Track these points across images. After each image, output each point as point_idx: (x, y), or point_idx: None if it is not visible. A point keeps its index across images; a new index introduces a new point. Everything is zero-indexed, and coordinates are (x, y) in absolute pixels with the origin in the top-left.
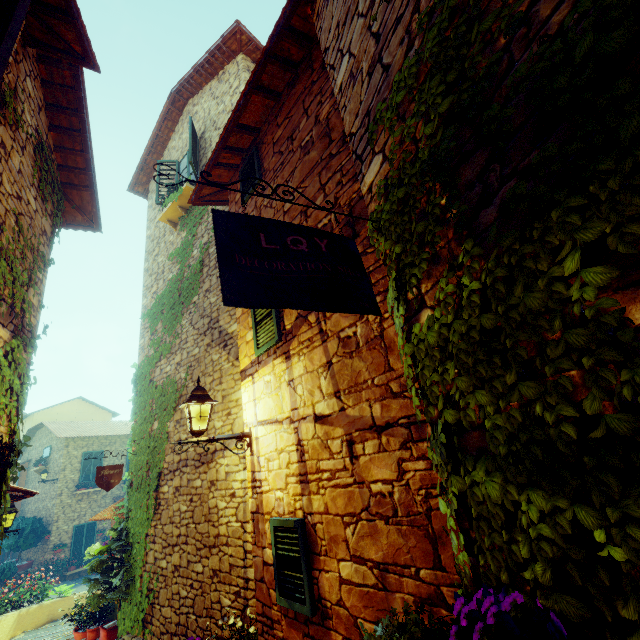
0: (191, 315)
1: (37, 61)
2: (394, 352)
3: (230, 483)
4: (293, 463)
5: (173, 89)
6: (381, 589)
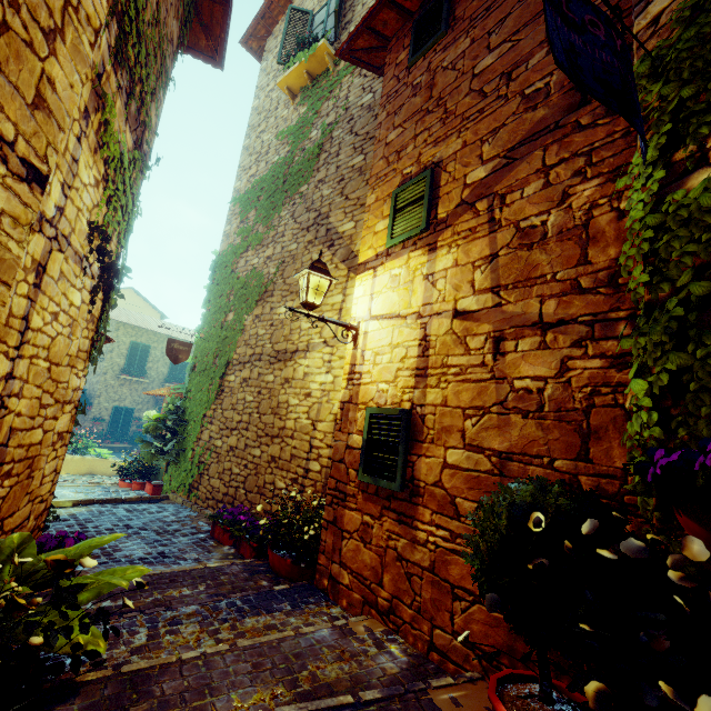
0: (294, 206)
1: None
2: (599, 244)
3: (307, 383)
4: (410, 358)
5: None
6: (496, 475)
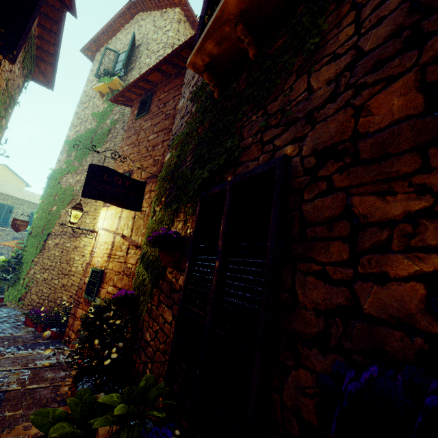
0: (93, 157)
1: None
2: None
3: (84, 250)
4: (108, 249)
5: None
6: None
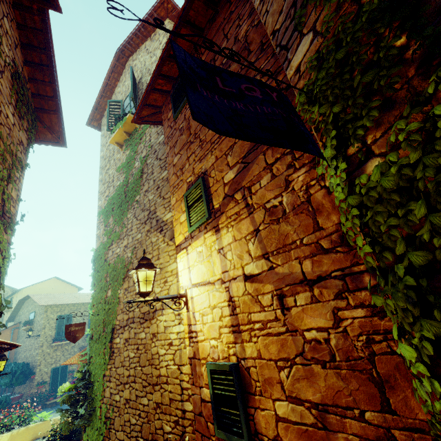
0: (134, 210)
1: (13, 7)
2: (323, 213)
3: (168, 335)
4: (225, 316)
5: (118, 49)
6: (321, 428)
